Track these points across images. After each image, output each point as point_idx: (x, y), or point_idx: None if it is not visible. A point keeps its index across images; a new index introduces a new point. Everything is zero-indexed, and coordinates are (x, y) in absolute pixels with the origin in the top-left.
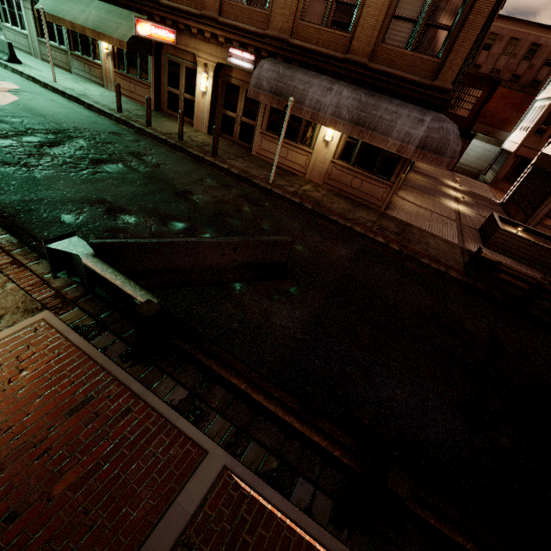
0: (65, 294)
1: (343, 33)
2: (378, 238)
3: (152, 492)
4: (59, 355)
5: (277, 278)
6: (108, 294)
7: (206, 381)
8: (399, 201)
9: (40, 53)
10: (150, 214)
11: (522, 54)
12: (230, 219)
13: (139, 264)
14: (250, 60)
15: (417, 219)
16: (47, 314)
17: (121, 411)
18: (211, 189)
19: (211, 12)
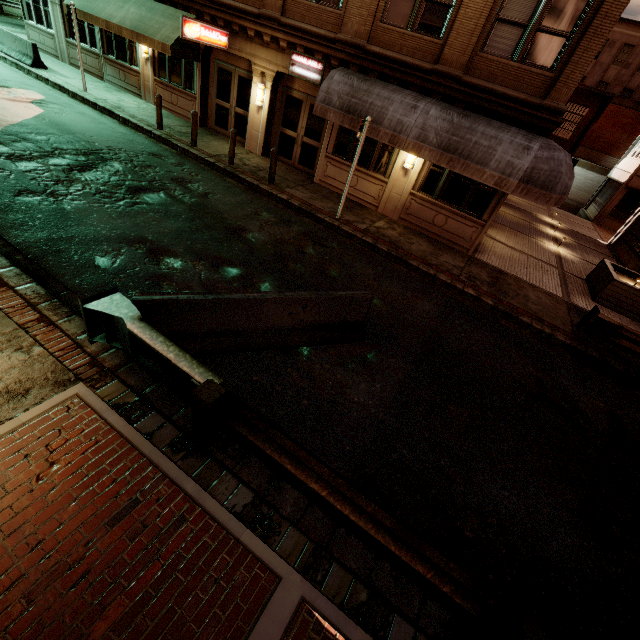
0: (102, 362)
1: (433, 38)
2: (468, 289)
3: (215, 635)
4: (97, 442)
5: (352, 341)
6: (155, 366)
7: (274, 480)
8: (489, 241)
9: (68, 57)
10: (198, 257)
11: (636, 64)
12: (292, 263)
13: (191, 325)
14: (317, 70)
15: (512, 264)
16: (82, 388)
17: (174, 521)
18: (268, 226)
19: (272, 11)
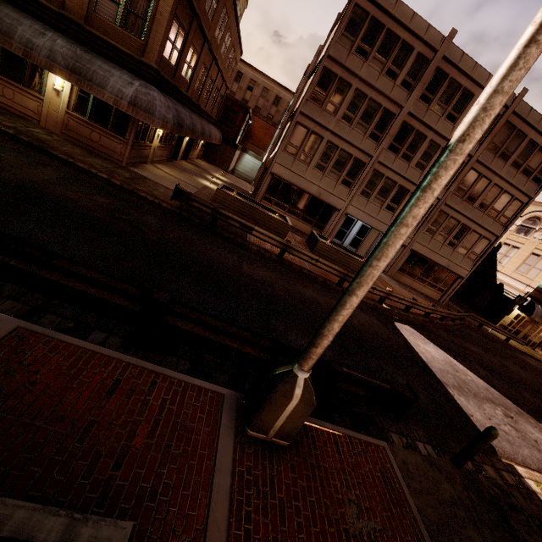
0: None
1: None
2: (101, 174)
3: None
4: None
5: None
6: None
7: None
8: (152, 167)
9: None
10: None
11: (272, 101)
12: None
13: None
14: None
15: (161, 179)
16: None
17: None
18: None
19: None
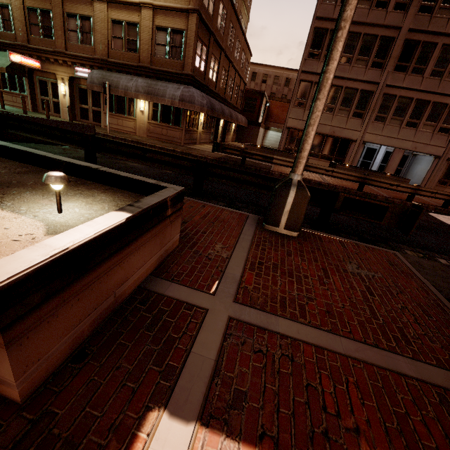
0: None
1: (135, 54)
2: (170, 148)
3: None
4: None
5: None
6: None
7: None
8: (200, 145)
9: None
10: None
11: (283, 84)
12: None
13: None
14: (89, 72)
15: (206, 149)
16: None
17: None
18: None
19: (61, 49)
